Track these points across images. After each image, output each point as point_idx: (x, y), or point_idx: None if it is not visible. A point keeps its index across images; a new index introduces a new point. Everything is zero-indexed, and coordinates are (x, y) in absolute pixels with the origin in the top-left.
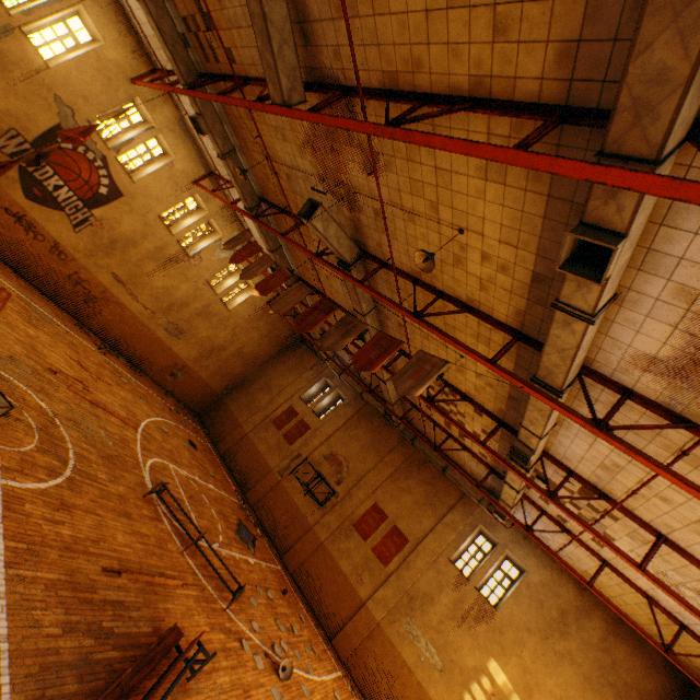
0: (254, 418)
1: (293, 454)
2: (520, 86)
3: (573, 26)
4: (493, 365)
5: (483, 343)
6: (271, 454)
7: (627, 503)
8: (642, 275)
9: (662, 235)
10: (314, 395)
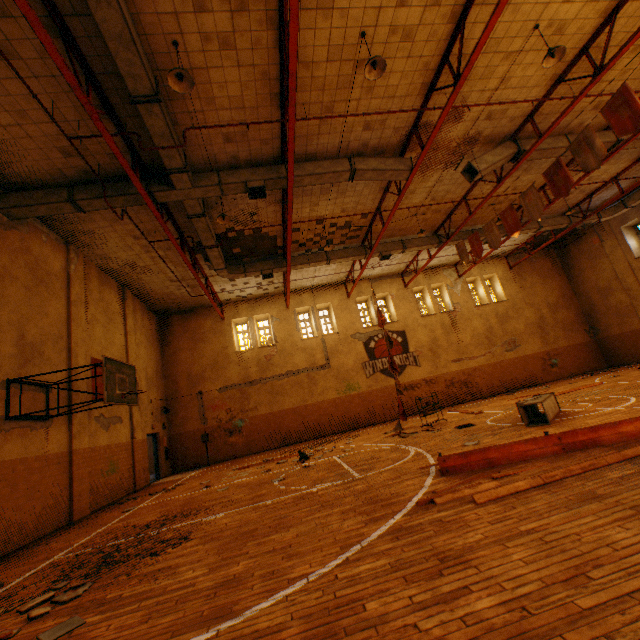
0: (639, 313)
1: None
2: None
3: None
4: None
5: None
6: None
7: None
8: None
9: None
10: (639, 244)
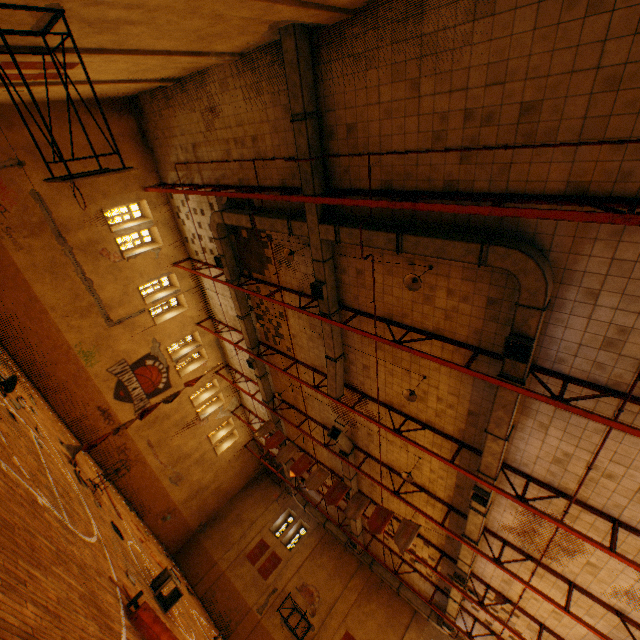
0: (229, 554)
1: (269, 588)
2: (445, 430)
3: (462, 426)
4: (443, 527)
5: (430, 506)
6: (249, 591)
7: (520, 603)
8: (498, 496)
9: (501, 486)
10: (279, 525)
